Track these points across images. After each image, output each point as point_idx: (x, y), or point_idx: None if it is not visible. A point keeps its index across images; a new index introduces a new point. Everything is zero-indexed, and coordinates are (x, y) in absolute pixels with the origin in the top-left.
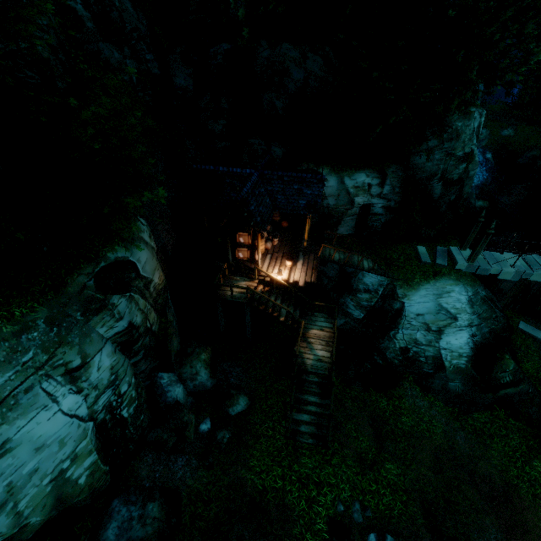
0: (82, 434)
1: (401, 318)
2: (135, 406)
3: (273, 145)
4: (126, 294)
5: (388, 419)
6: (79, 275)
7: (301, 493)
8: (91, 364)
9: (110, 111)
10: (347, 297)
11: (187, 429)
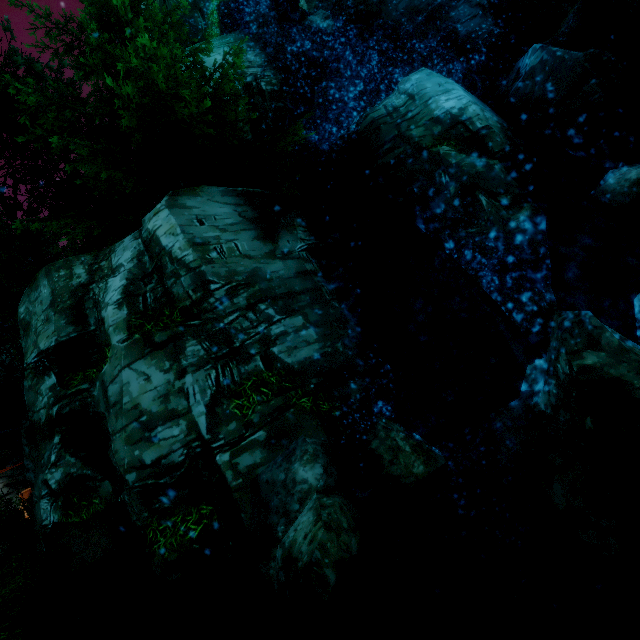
0: None
1: None
2: None
3: None
4: None
5: None
6: None
7: None
8: None
9: None
10: None
11: None
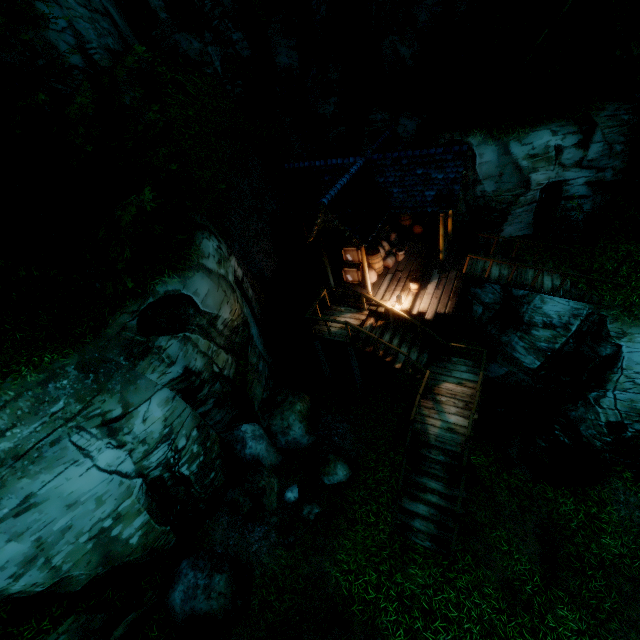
0: (125, 493)
1: (614, 372)
2: (199, 463)
3: (402, 117)
4: (178, 335)
5: (573, 534)
6: (122, 314)
7: (400, 617)
8: (134, 416)
9: (191, 116)
10: (514, 335)
11: (264, 496)
